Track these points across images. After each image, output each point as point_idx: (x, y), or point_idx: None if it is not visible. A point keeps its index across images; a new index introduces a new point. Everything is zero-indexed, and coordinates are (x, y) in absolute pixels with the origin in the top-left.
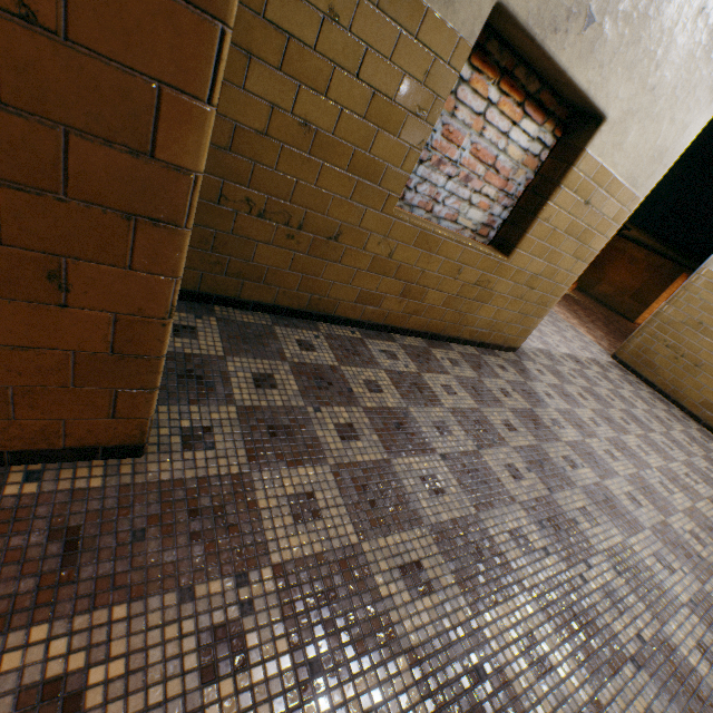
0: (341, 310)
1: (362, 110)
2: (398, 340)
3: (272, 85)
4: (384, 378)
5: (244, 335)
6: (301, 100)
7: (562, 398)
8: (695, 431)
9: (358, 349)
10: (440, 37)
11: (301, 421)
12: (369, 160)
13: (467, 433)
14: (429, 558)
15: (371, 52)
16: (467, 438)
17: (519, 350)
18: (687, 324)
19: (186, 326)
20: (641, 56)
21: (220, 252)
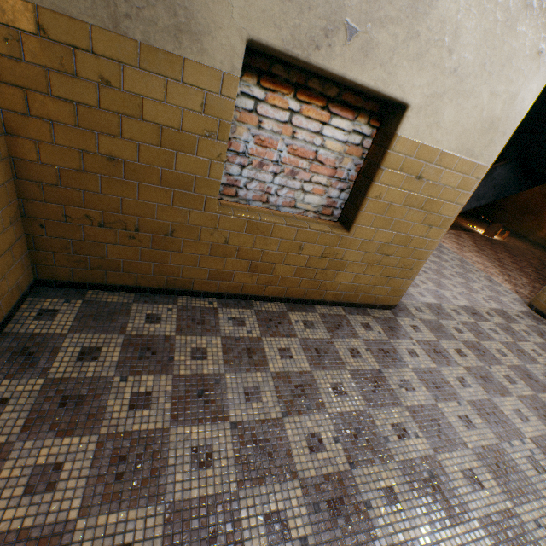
0: (198, 286)
1: (157, 141)
2: (256, 306)
3: (76, 137)
4: (217, 344)
5: (99, 314)
6: (103, 143)
7: (429, 355)
8: None
9: (206, 318)
10: (204, 76)
11: (100, 391)
12: (177, 175)
13: (279, 399)
14: (145, 541)
15: (147, 100)
16: (277, 404)
17: (400, 306)
18: None
19: (51, 310)
20: (426, 47)
21: (80, 253)
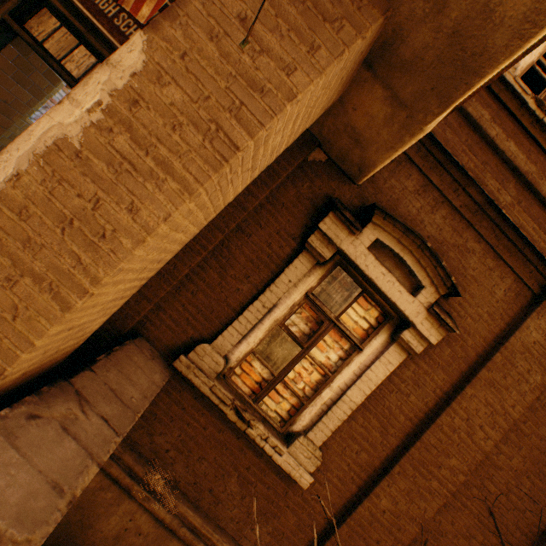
0: None
1: None
2: None
3: None
4: None
5: None
6: None
7: None
8: None
9: None
10: None
11: None
12: None
13: None
14: None
15: None
16: None
17: None
18: None
19: None
20: None
21: None
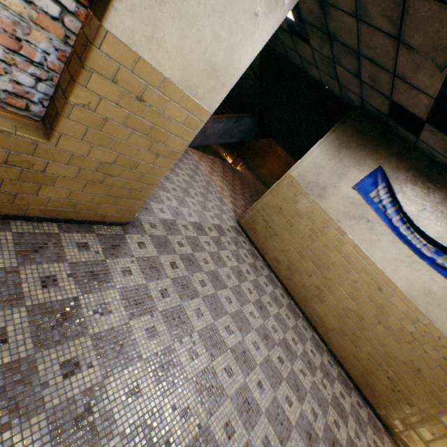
0: None
1: None
2: None
3: None
4: None
5: None
6: None
7: (144, 272)
8: (264, 278)
9: None
10: None
11: None
12: None
13: None
14: None
15: None
16: None
17: (136, 222)
18: (275, 208)
19: None
20: None
21: None
